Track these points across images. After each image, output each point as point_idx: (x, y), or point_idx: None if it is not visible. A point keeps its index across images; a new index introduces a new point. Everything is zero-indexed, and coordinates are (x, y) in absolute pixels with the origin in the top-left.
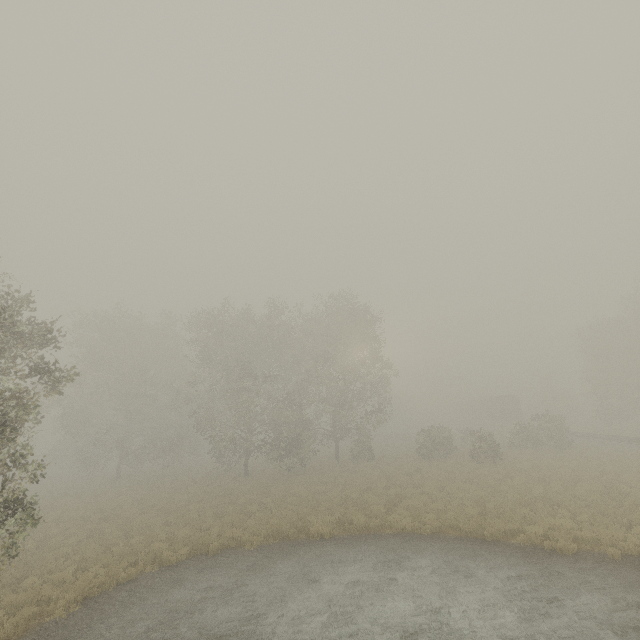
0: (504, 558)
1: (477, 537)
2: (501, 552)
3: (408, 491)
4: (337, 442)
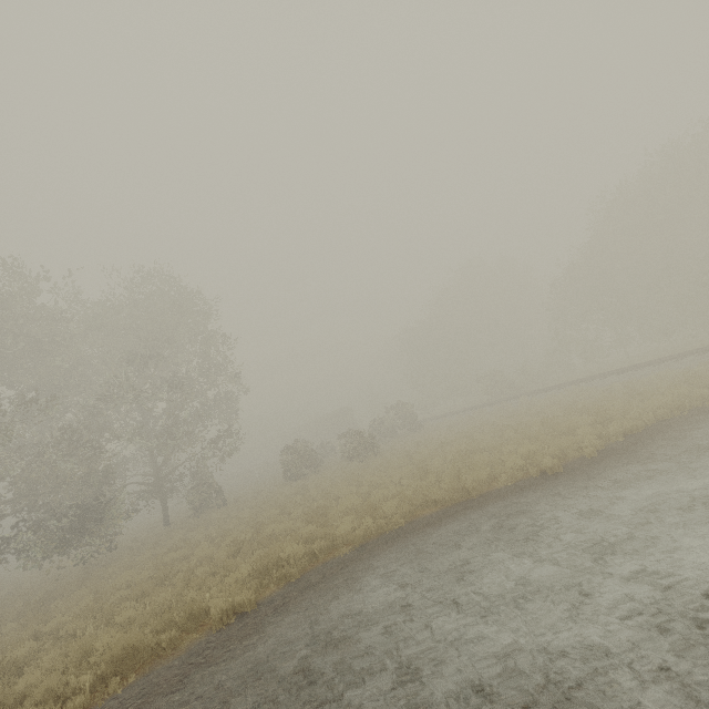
0: (517, 501)
1: (458, 501)
2: (504, 499)
3: (323, 501)
4: (165, 497)
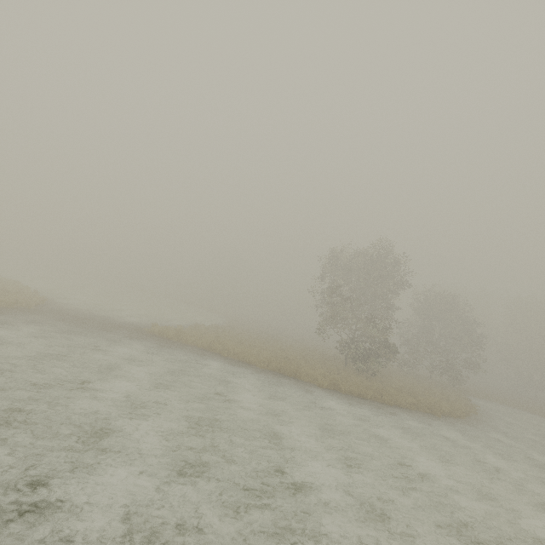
0: None
1: None
2: None
3: None
4: None
